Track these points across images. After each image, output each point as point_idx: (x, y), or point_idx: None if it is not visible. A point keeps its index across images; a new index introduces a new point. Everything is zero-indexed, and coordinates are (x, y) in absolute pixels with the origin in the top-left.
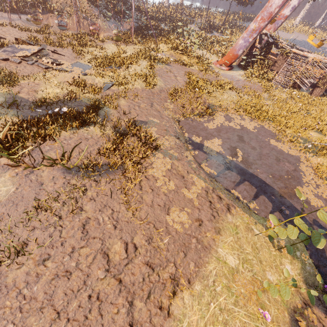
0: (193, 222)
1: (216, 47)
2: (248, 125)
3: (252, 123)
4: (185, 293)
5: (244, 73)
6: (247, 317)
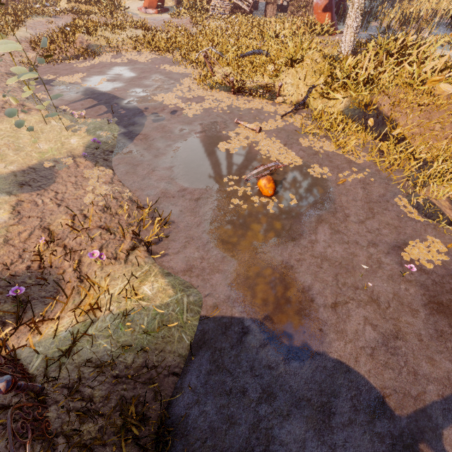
0: None
1: None
2: (141, 58)
3: (150, 56)
4: None
5: (177, 11)
6: None
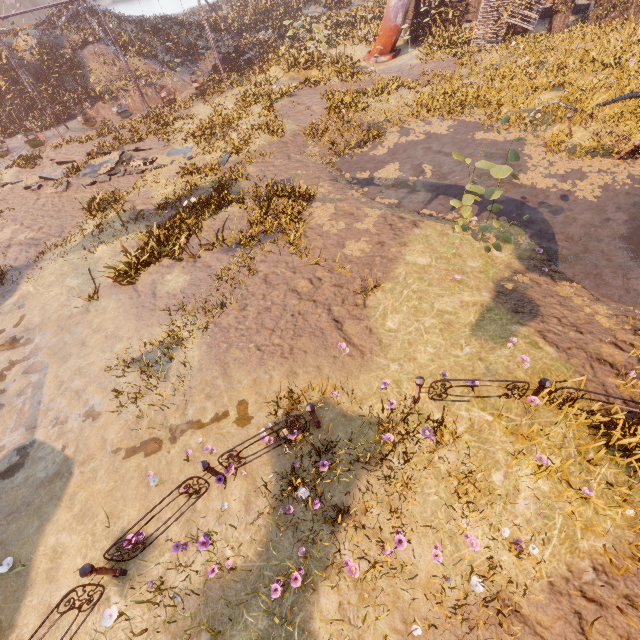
0: (374, 246)
1: (362, 28)
2: (438, 129)
3: (443, 123)
4: (377, 292)
5: (420, 52)
6: (442, 290)
